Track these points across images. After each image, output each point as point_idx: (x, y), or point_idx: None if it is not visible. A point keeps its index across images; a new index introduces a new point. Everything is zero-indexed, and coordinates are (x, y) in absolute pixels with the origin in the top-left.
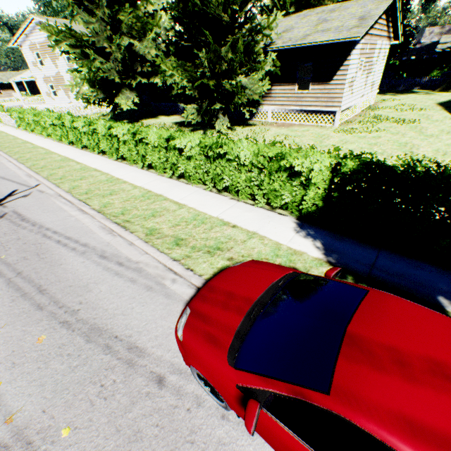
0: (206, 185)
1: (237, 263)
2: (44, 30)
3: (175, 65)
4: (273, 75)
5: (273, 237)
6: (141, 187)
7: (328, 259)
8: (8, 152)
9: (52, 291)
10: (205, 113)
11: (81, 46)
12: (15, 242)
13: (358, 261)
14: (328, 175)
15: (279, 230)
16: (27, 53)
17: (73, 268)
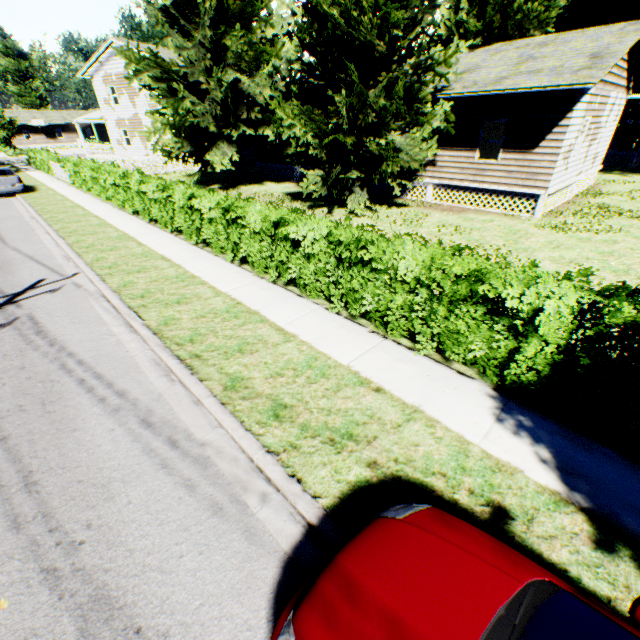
0: (330, 301)
1: (385, 475)
2: (121, 55)
3: (297, 111)
4: (441, 133)
5: (452, 424)
6: (227, 295)
7: (568, 494)
8: (49, 219)
9: (46, 488)
10: (334, 183)
11: (168, 79)
12: (15, 372)
13: (635, 507)
14: (566, 320)
15: (462, 409)
16: (100, 86)
17: (93, 441)
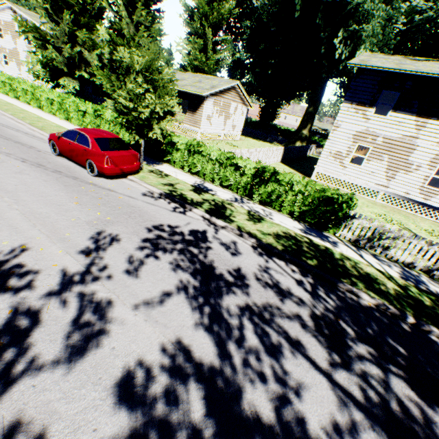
0: None
1: None
2: (17, 22)
3: (106, 75)
4: None
5: None
6: (58, 124)
7: None
8: None
9: (0, 134)
10: None
11: (43, 40)
12: None
13: None
14: None
15: None
16: None
17: (11, 132)
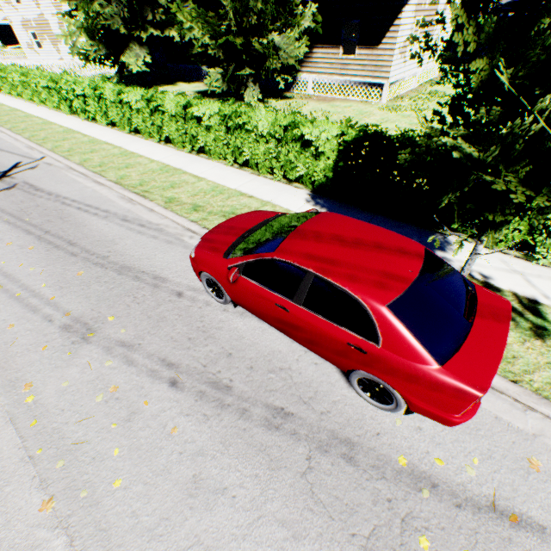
0: (228, 161)
1: None
2: None
3: (195, 14)
4: (314, 33)
5: (285, 206)
6: (159, 162)
7: None
8: None
9: (82, 244)
10: (232, 80)
11: None
12: (35, 208)
13: None
14: (339, 147)
15: (292, 200)
16: None
17: (98, 229)
